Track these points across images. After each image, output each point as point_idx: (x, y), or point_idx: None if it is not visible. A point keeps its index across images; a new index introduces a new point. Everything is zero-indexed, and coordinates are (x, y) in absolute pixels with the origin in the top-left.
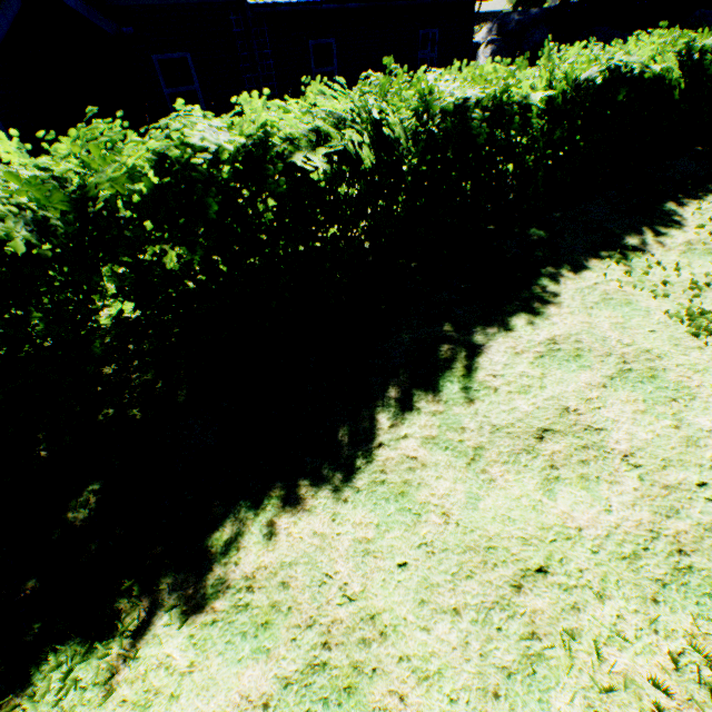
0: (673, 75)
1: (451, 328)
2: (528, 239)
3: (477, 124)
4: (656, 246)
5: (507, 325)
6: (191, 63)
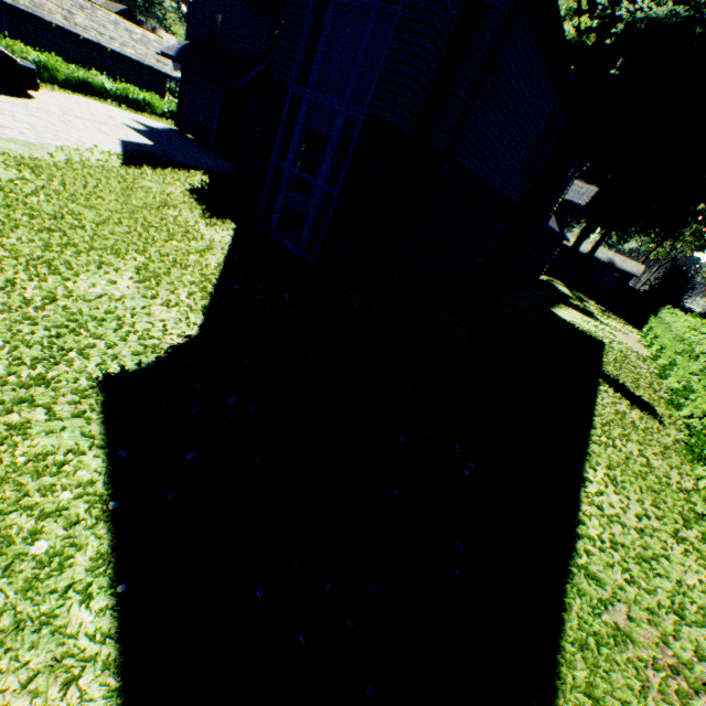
0: None
1: None
2: None
3: None
4: None
5: None
6: None
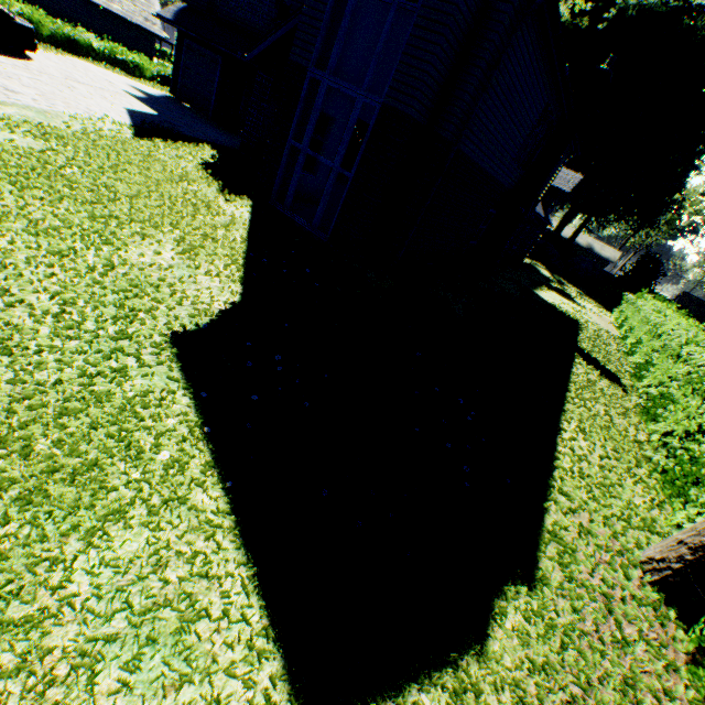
0: None
1: None
2: None
3: None
4: None
5: None
6: None
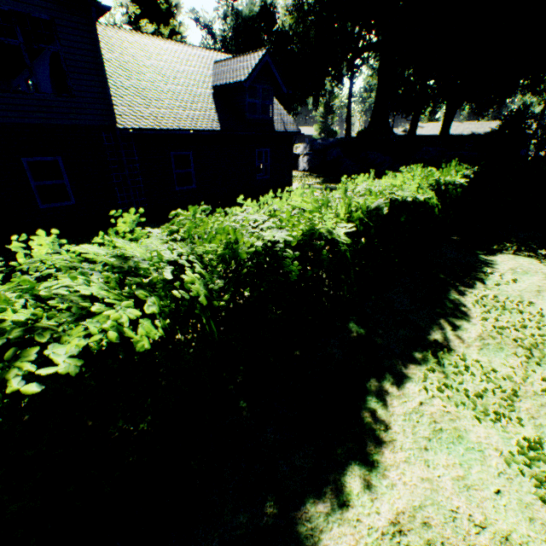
0: (433, 200)
1: (274, 507)
2: (349, 336)
3: (288, 260)
4: (457, 341)
5: (341, 492)
6: (62, 164)
